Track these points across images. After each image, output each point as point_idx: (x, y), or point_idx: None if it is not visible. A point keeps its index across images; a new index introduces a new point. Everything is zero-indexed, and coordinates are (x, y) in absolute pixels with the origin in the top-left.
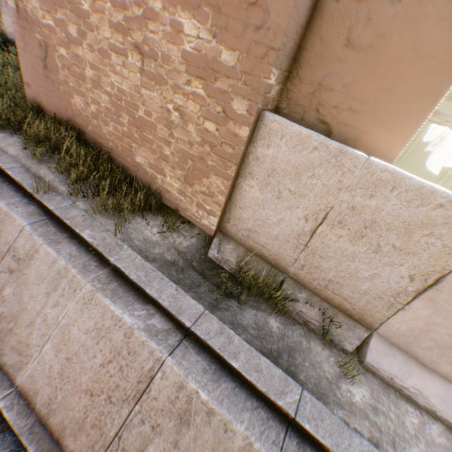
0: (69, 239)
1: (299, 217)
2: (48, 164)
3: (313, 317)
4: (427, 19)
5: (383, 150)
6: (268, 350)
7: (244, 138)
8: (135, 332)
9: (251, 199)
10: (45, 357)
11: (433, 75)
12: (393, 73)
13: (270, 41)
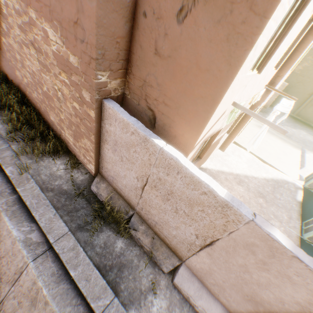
0: None
1: (133, 176)
2: (1, 116)
3: (146, 244)
4: (202, 39)
5: (186, 137)
6: (103, 265)
7: (93, 118)
8: (17, 242)
9: (109, 157)
10: None
11: (211, 85)
12: (186, 80)
13: (90, 52)
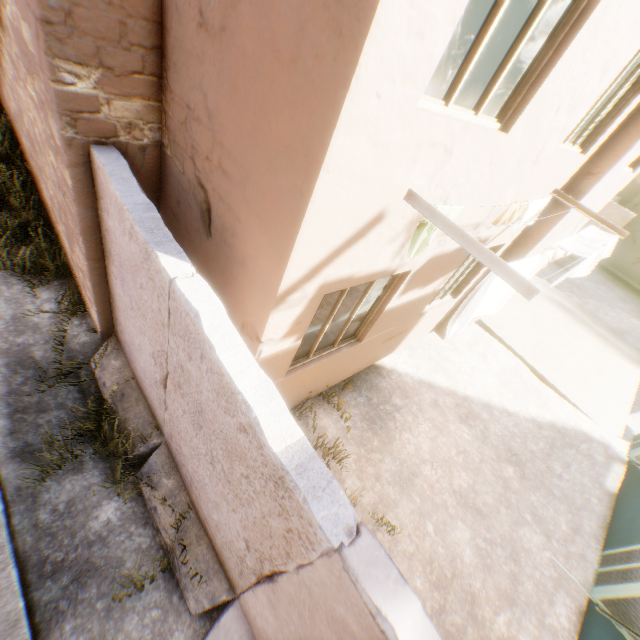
0: None
1: (149, 351)
2: None
3: (166, 526)
4: None
5: (263, 266)
6: (39, 557)
7: (72, 191)
8: None
9: (120, 298)
10: None
11: (302, 110)
12: (255, 97)
13: (33, 2)
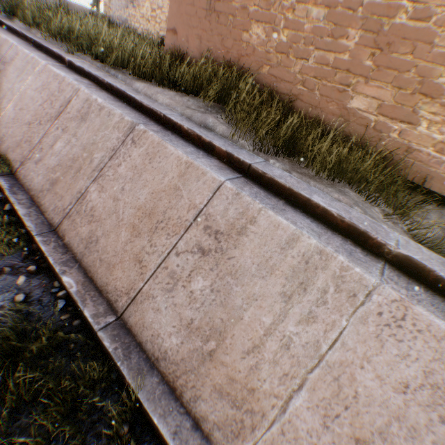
0: (290, 207)
1: None
2: (210, 114)
3: None
4: None
5: None
6: None
7: None
8: None
9: None
10: (295, 424)
11: None
12: None
13: None
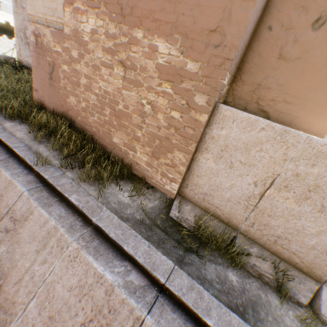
0: (59, 202)
1: (248, 182)
2: (45, 144)
3: (266, 270)
4: None
5: (313, 130)
6: (234, 305)
7: (203, 122)
8: (115, 289)
9: (206, 169)
10: (28, 315)
11: None
12: (318, 75)
13: (226, 54)
